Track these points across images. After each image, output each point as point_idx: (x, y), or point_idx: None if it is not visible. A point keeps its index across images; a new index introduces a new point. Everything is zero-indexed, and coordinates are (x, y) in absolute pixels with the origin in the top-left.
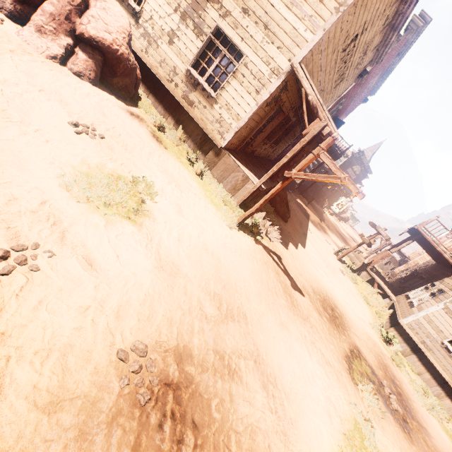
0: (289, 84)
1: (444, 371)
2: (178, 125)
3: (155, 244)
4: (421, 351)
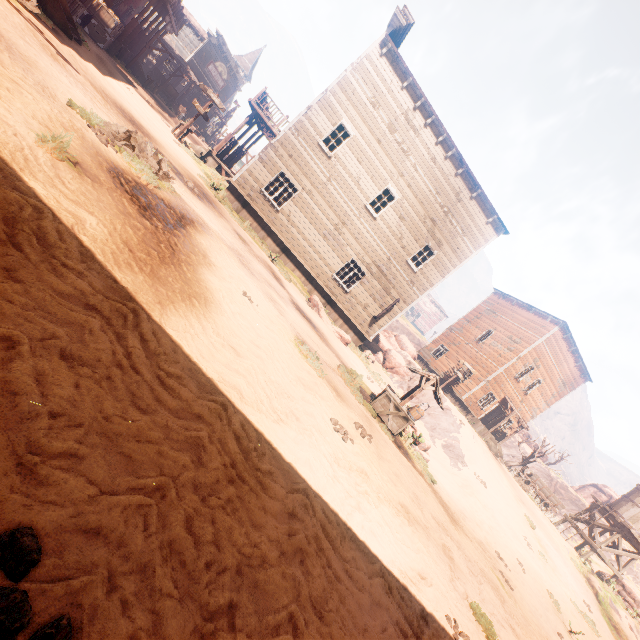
0: None
1: (264, 216)
2: None
3: None
4: (249, 205)
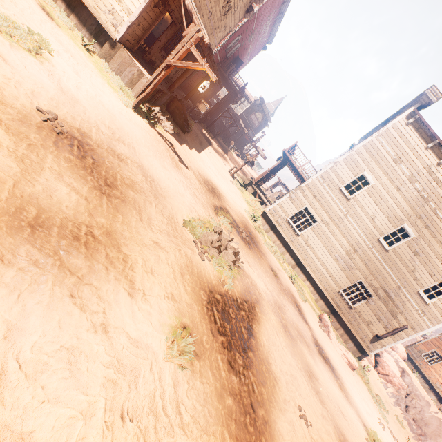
0: None
1: (286, 237)
2: (70, 10)
3: (56, 79)
4: (275, 227)
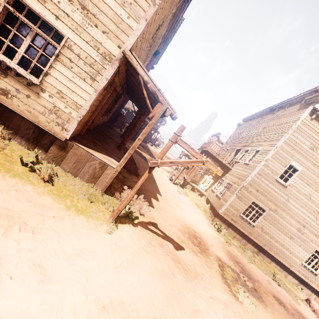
0: (121, 68)
1: (244, 230)
2: None
3: None
4: (232, 224)
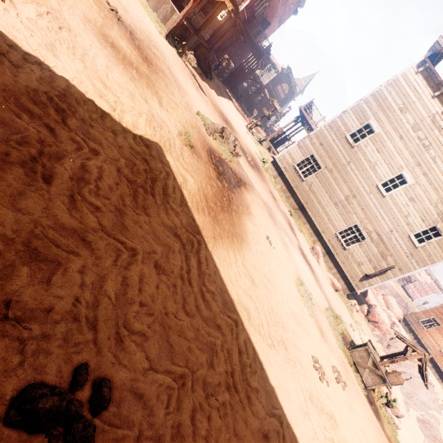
0: None
1: (292, 182)
2: None
3: None
4: (283, 174)
